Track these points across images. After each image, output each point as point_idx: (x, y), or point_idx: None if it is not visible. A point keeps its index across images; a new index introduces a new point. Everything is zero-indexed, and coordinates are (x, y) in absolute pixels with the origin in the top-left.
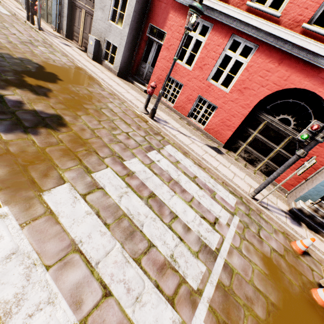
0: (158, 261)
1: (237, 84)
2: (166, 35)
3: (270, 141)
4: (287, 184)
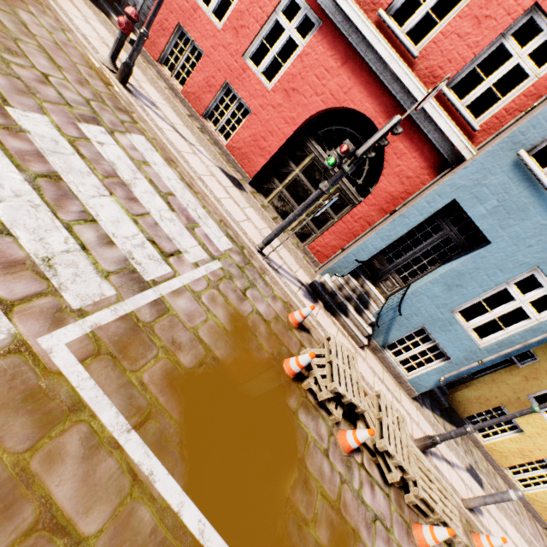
0: (8, 256)
1: (284, 79)
2: None
3: (313, 187)
4: (322, 255)
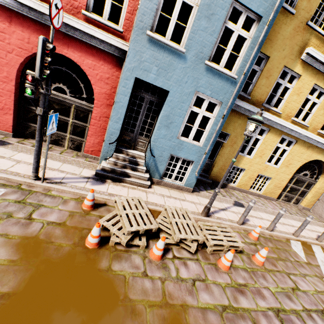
0: None
1: None
2: None
3: (60, 115)
4: (96, 151)
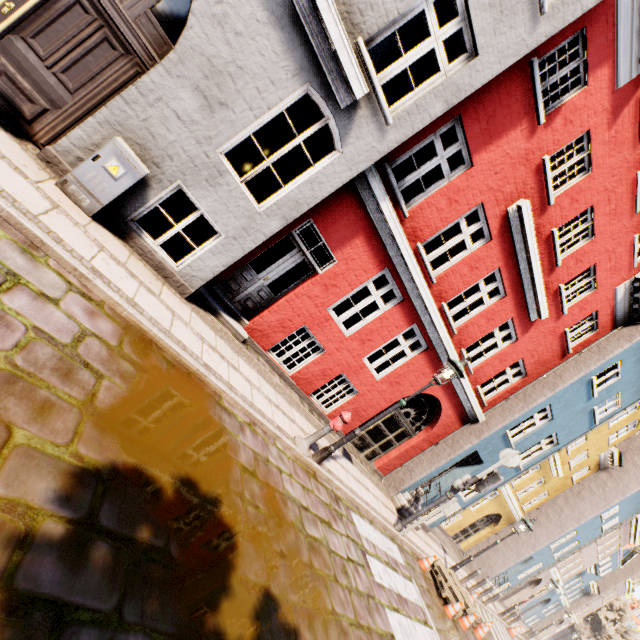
0: None
1: (392, 376)
2: (335, 265)
3: (387, 430)
4: (386, 469)
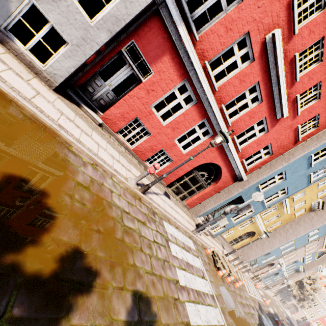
0: None
1: (192, 151)
2: (152, 75)
3: (191, 184)
4: (191, 205)
